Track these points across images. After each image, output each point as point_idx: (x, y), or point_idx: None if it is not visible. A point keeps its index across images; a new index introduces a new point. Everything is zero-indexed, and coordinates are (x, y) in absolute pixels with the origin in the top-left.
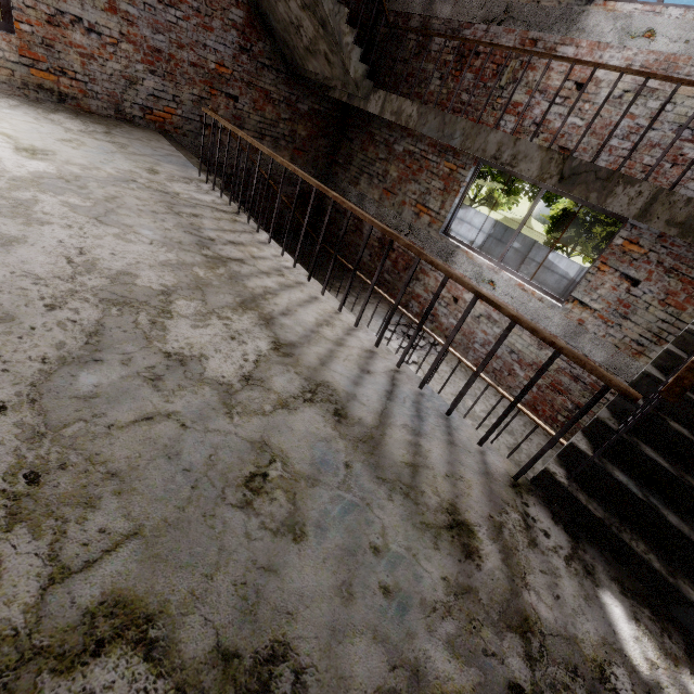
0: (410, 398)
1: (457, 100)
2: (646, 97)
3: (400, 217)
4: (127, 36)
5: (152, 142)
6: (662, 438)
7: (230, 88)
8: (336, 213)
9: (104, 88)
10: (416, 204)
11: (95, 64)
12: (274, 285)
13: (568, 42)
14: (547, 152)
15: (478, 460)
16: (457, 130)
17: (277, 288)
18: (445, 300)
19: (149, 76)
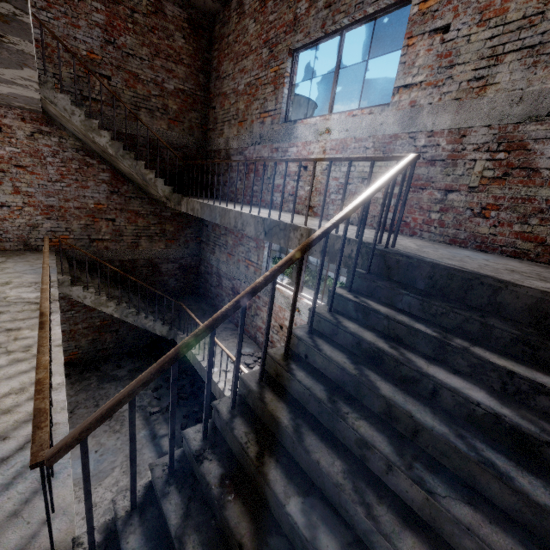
0: (24, 462)
1: (250, 190)
2: (339, 165)
3: (239, 270)
4: (28, 203)
5: (38, 260)
6: (203, 482)
7: (108, 215)
8: (207, 274)
9: (15, 234)
10: (245, 260)
11: (8, 223)
12: (4, 362)
13: (292, 145)
14: (255, 218)
15: (28, 533)
16: (217, 213)
17: (3, 365)
18: (275, 329)
19: (46, 221)
